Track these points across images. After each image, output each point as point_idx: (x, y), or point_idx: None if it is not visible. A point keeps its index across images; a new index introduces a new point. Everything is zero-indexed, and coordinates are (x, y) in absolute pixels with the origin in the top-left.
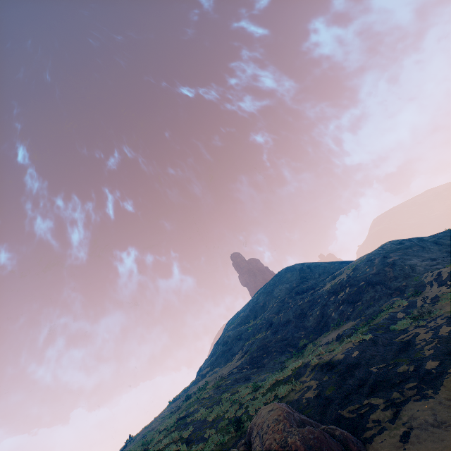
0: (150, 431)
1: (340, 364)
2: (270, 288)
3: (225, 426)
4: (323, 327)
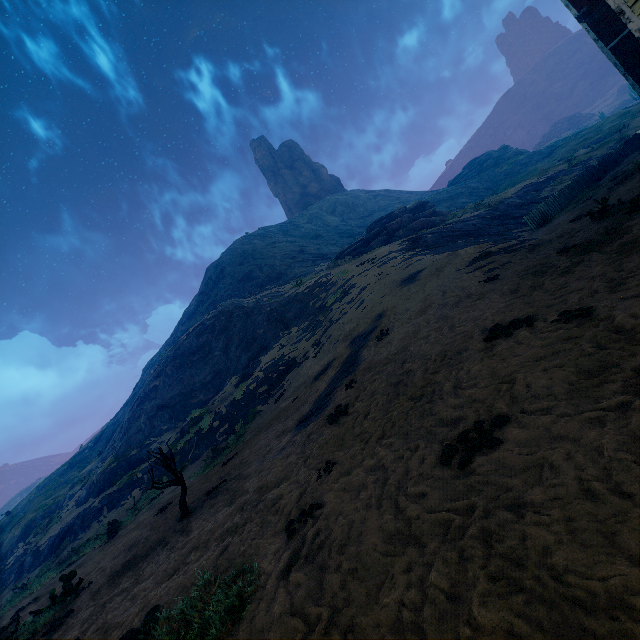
0: None
1: None
2: None
3: None
4: None
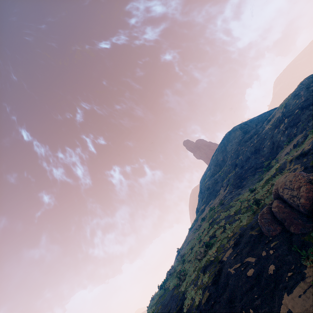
0: (190, 241)
1: (310, 150)
2: (223, 148)
3: (248, 208)
4: (277, 149)
